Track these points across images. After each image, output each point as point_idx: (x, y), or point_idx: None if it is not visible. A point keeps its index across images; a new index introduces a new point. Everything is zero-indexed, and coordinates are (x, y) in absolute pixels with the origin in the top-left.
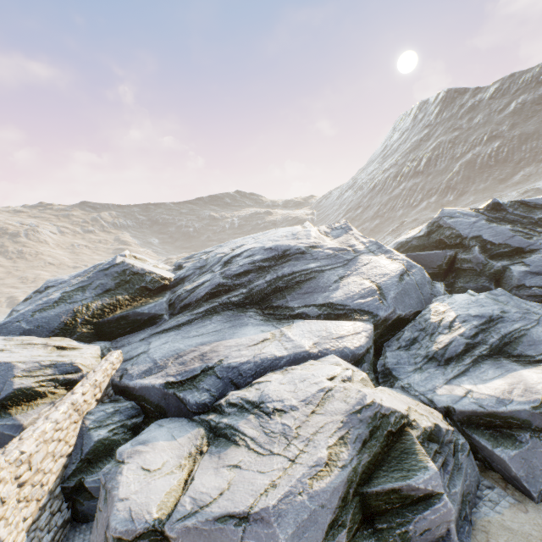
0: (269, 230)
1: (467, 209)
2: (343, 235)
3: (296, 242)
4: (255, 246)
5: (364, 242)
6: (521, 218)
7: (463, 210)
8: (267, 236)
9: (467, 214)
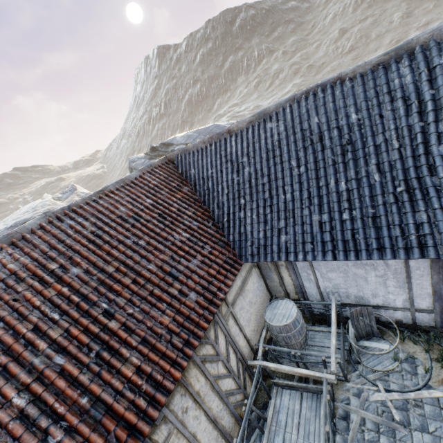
0: (18, 210)
1: (142, 154)
2: (70, 195)
3: (33, 214)
4: (1, 228)
5: (83, 196)
6: (165, 153)
7: (140, 155)
8: (13, 217)
9: (141, 158)
